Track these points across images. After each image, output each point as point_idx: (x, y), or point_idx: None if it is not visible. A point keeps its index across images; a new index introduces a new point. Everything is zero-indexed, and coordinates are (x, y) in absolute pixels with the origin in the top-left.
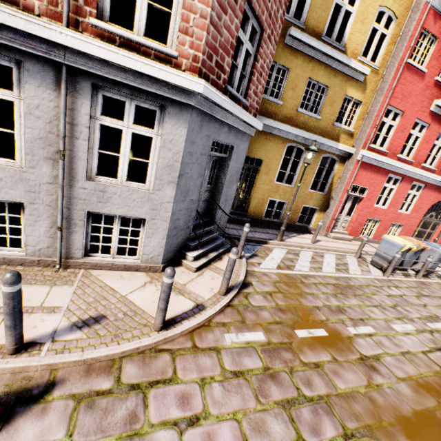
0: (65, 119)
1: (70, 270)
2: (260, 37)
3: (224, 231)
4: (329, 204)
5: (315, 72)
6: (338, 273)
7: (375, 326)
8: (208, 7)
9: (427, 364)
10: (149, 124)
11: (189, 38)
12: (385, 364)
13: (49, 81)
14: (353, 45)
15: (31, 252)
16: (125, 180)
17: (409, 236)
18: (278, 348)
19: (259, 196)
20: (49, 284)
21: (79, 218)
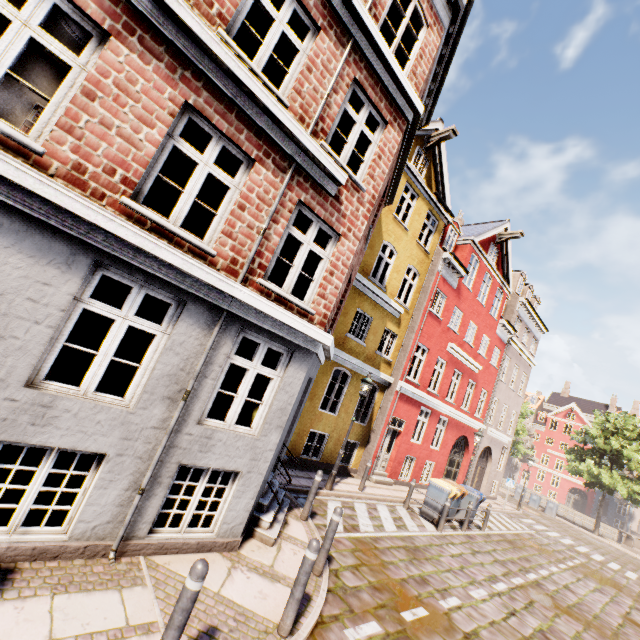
0: (205, 358)
1: (125, 559)
2: (346, 287)
3: (288, 481)
4: (369, 438)
5: (363, 304)
6: (400, 531)
7: (459, 595)
8: (341, 282)
9: (511, 632)
10: (159, 314)
11: (324, 301)
12: (484, 638)
13: (204, 321)
14: (391, 288)
15: (79, 533)
16: (233, 424)
17: (441, 476)
18: (398, 638)
19: (300, 426)
20: (114, 586)
21: (168, 473)
